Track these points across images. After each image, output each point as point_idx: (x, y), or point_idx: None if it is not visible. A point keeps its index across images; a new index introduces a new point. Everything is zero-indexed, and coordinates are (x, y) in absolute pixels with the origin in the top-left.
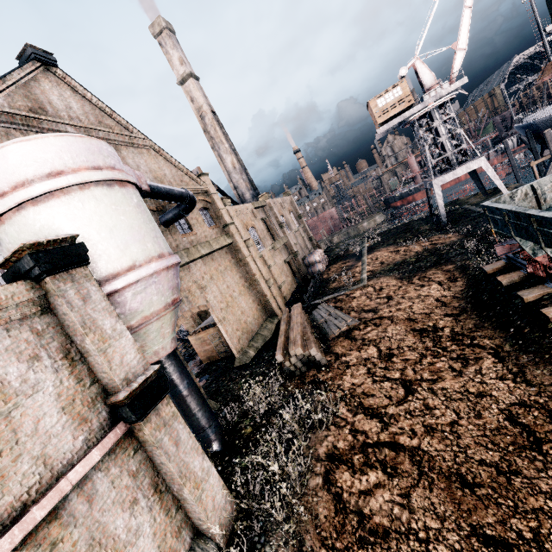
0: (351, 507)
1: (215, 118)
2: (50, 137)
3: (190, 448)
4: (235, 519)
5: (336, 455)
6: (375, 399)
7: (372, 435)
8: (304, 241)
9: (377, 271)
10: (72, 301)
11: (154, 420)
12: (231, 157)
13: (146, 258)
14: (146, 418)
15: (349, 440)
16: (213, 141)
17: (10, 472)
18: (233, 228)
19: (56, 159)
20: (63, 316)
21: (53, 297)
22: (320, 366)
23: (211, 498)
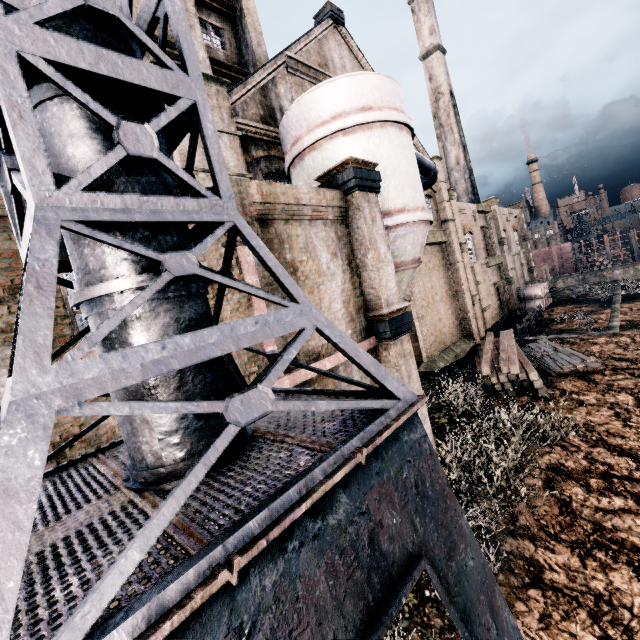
0: (583, 516)
1: (451, 101)
2: (370, 74)
3: (416, 388)
4: None
5: (563, 471)
6: (627, 441)
7: (619, 469)
8: (522, 270)
9: (639, 322)
10: (366, 218)
11: (398, 347)
12: (458, 150)
13: (413, 206)
14: (394, 341)
15: (583, 464)
16: (441, 129)
17: None
18: (452, 226)
19: (370, 96)
20: (355, 230)
21: (353, 211)
22: (536, 395)
23: None
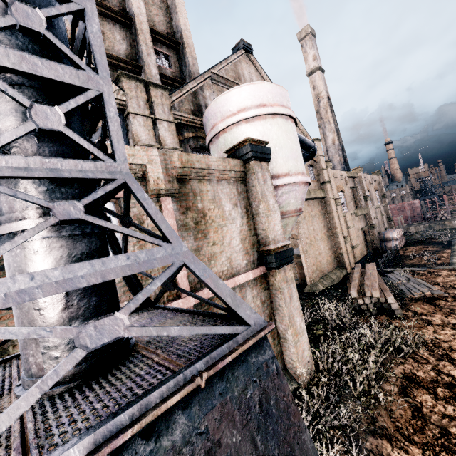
0: (432, 420)
1: (328, 103)
2: (265, 83)
3: (296, 307)
4: (311, 377)
5: (415, 379)
6: None
7: None
8: (382, 219)
9: None
10: (259, 179)
11: (282, 274)
12: (333, 135)
13: (295, 171)
14: (279, 270)
15: (431, 374)
16: (321, 120)
17: (218, 257)
18: (328, 186)
19: (264, 97)
20: (251, 188)
21: (250, 174)
22: (393, 315)
23: (301, 350)
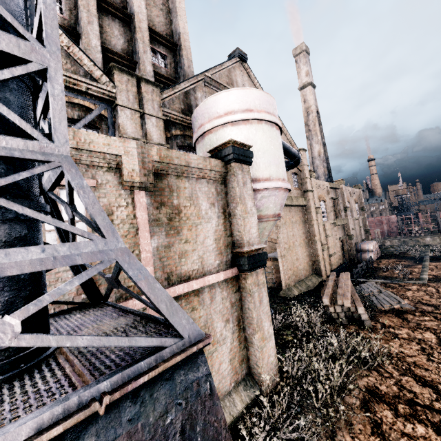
0: (390, 438)
1: (317, 116)
2: (253, 89)
3: (265, 311)
4: (275, 384)
5: (377, 393)
6: (430, 373)
7: (423, 398)
8: (360, 231)
9: None
10: (239, 181)
11: (254, 277)
12: (320, 147)
13: (276, 177)
14: (251, 273)
15: (394, 389)
16: (309, 132)
17: (190, 255)
18: (310, 195)
19: (252, 103)
20: (230, 189)
21: (230, 176)
22: (362, 325)
23: (267, 356)
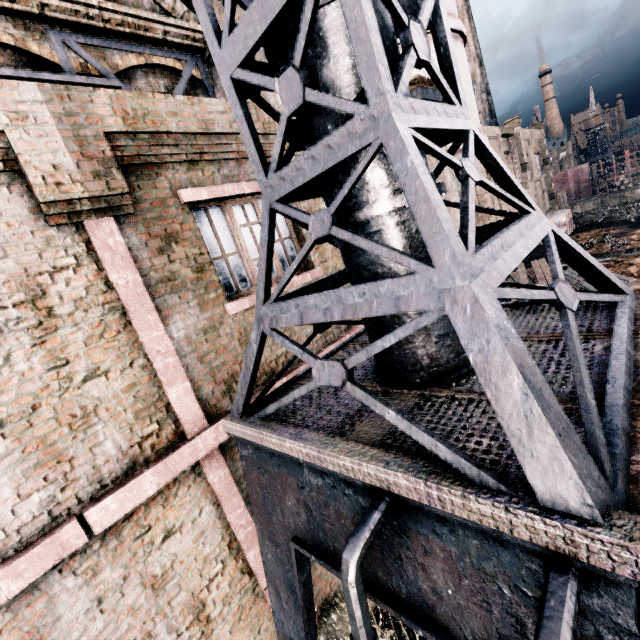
0: None
1: (465, 6)
2: None
3: None
4: None
5: None
6: None
7: None
8: (543, 197)
9: None
10: None
11: None
12: (474, 66)
13: None
14: None
15: None
16: None
17: None
18: None
19: None
20: None
21: None
22: None
23: None
